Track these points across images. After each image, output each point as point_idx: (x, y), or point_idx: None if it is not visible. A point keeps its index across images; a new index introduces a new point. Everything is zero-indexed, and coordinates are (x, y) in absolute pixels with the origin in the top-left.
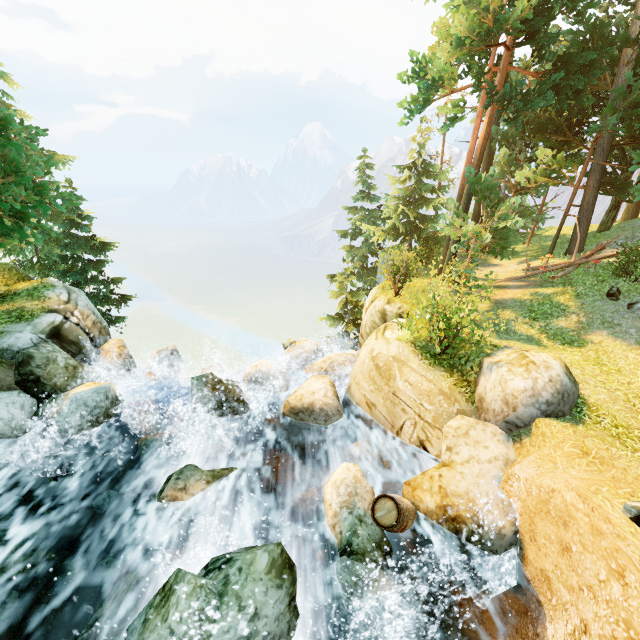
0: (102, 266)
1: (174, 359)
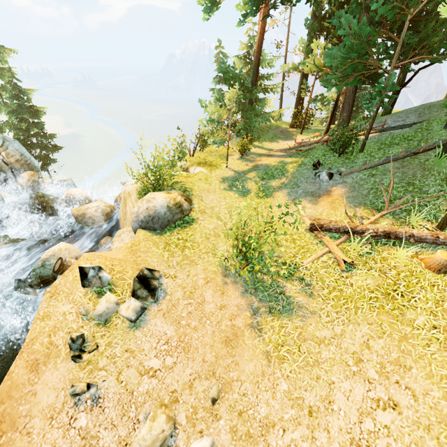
0: (40, 126)
1: (69, 186)
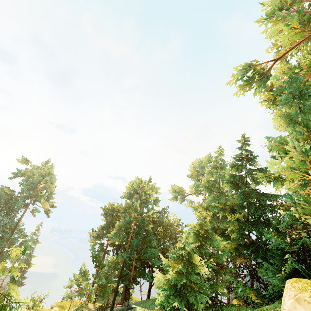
0: (24, 272)
1: None
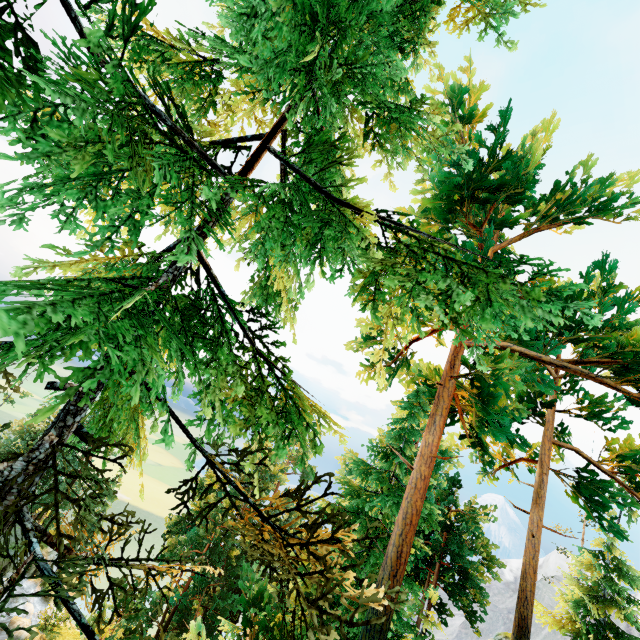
0: (86, 545)
1: (46, 599)
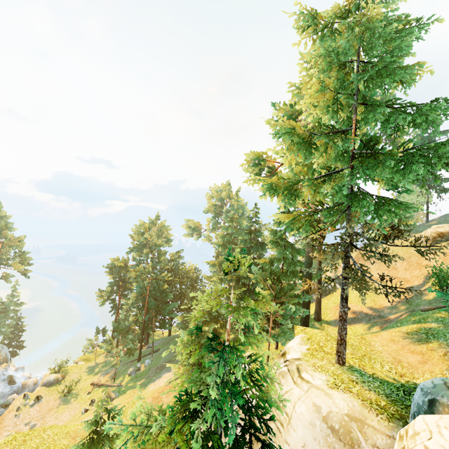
0: (20, 336)
1: (21, 370)
